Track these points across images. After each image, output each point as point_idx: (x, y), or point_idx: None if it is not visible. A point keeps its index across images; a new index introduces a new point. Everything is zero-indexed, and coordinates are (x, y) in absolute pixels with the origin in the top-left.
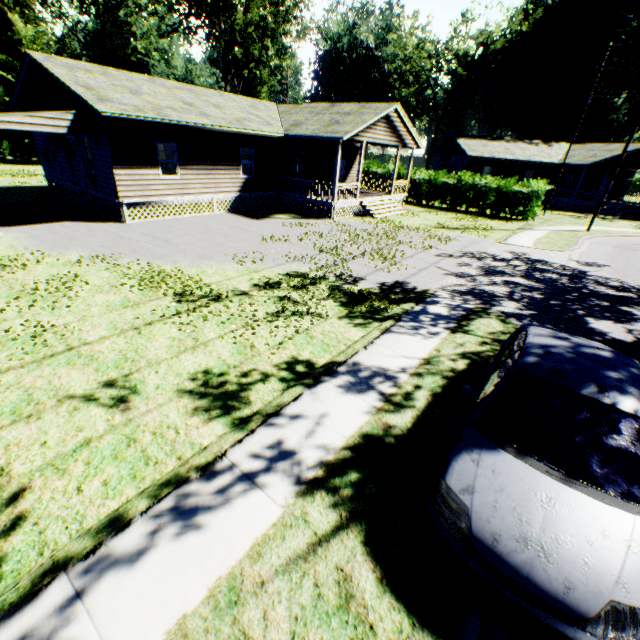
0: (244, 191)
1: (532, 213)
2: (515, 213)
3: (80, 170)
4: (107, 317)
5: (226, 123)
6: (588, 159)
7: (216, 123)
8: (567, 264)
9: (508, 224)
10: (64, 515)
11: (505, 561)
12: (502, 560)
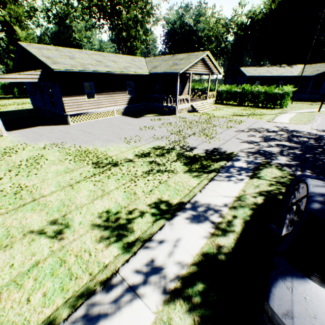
0: (129, 104)
1: (285, 104)
2: (275, 104)
3: (47, 99)
4: (56, 179)
5: (118, 69)
6: (314, 72)
7: (113, 70)
8: (311, 131)
9: (272, 111)
10: (17, 321)
11: None
12: None
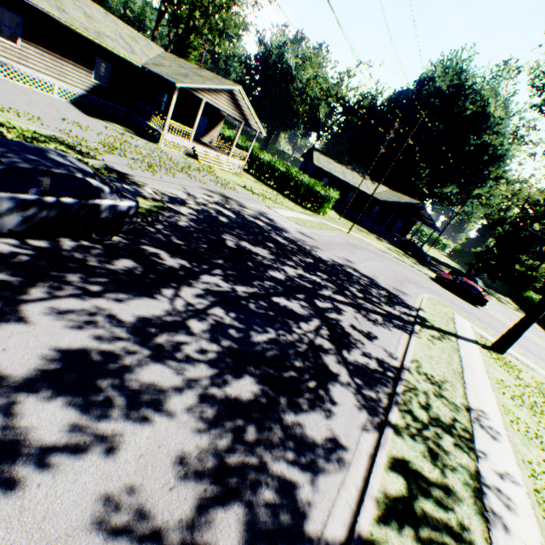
0: (93, 94)
1: (324, 211)
2: (315, 207)
3: None
4: None
5: (81, 26)
6: (385, 198)
7: (68, 20)
8: (288, 228)
9: (301, 209)
10: None
11: None
12: None
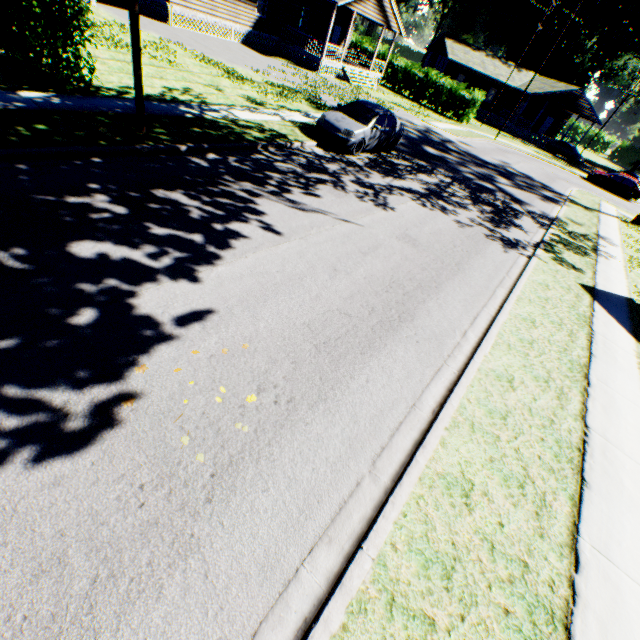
0: (256, 29)
1: (467, 118)
2: (457, 115)
3: None
4: (196, 68)
5: None
6: (535, 90)
7: None
8: (451, 139)
9: (446, 120)
10: (217, 102)
11: (329, 123)
12: (329, 123)
